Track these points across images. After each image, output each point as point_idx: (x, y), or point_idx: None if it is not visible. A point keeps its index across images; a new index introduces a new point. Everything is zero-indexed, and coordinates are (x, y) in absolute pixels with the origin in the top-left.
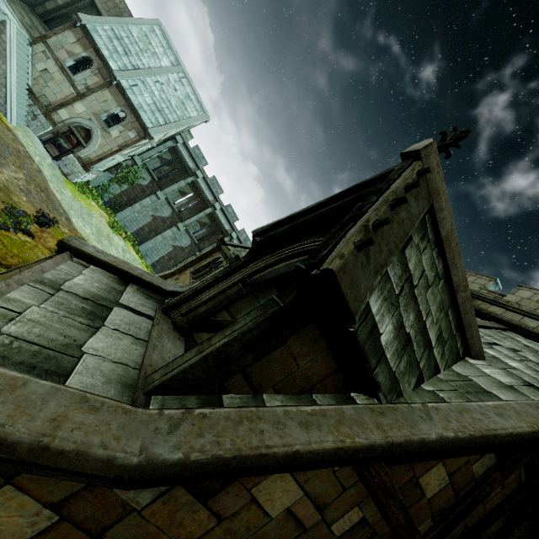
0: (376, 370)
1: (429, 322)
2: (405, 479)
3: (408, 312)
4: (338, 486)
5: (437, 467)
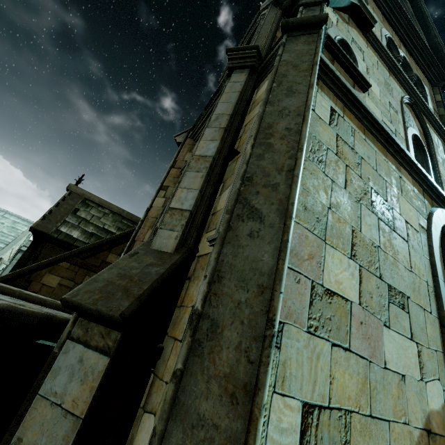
0: (75, 244)
1: (107, 226)
2: (100, 262)
3: (89, 227)
4: (73, 272)
5: (111, 255)
